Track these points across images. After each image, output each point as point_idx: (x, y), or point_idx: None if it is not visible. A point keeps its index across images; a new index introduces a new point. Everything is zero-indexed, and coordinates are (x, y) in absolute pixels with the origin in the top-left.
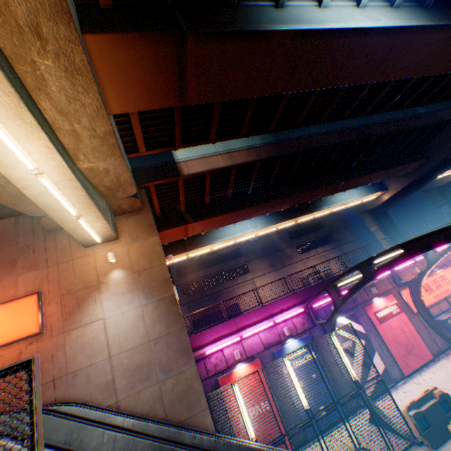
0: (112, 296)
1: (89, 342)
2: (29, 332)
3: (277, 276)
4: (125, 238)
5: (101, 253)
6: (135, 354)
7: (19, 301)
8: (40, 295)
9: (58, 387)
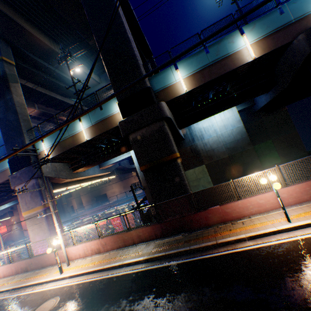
0: (15, 226)
1: (14, 232)
2: (7, 230)
3: (122, 183)
4: (16, 215)
5: (13, 218)
6: (19, 235)
7: (5, 226)
8: (7, 225)
9: (12, 238)
